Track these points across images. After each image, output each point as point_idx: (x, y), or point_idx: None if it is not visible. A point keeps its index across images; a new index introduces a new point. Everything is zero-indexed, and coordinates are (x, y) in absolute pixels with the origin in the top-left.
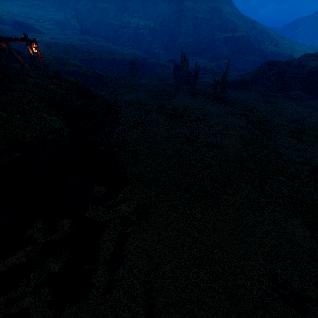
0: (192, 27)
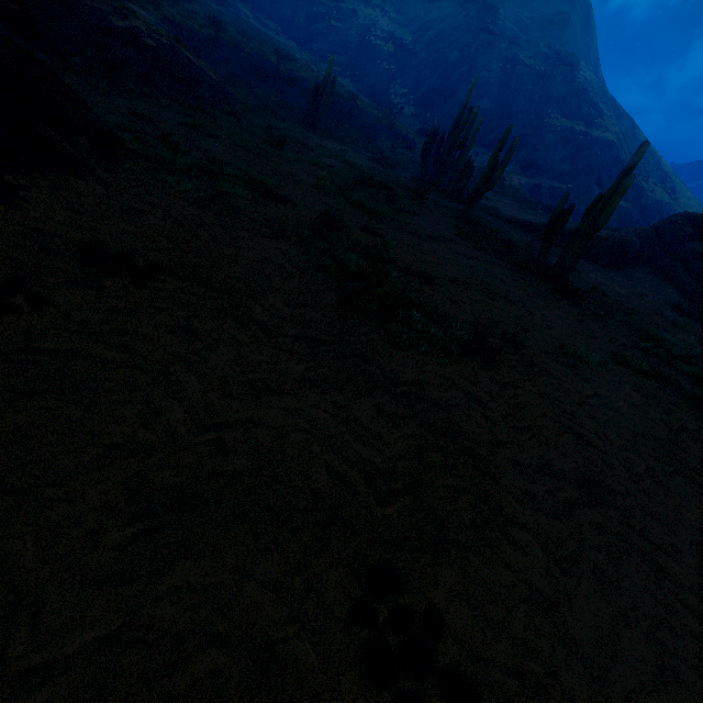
0: (499, 76)
